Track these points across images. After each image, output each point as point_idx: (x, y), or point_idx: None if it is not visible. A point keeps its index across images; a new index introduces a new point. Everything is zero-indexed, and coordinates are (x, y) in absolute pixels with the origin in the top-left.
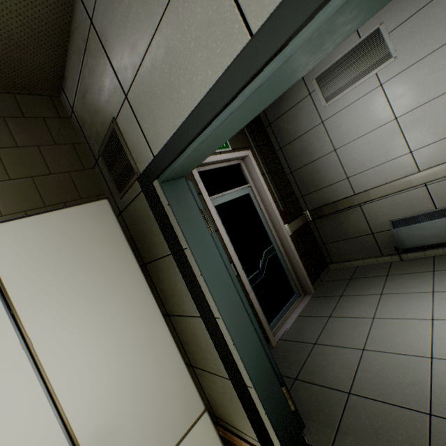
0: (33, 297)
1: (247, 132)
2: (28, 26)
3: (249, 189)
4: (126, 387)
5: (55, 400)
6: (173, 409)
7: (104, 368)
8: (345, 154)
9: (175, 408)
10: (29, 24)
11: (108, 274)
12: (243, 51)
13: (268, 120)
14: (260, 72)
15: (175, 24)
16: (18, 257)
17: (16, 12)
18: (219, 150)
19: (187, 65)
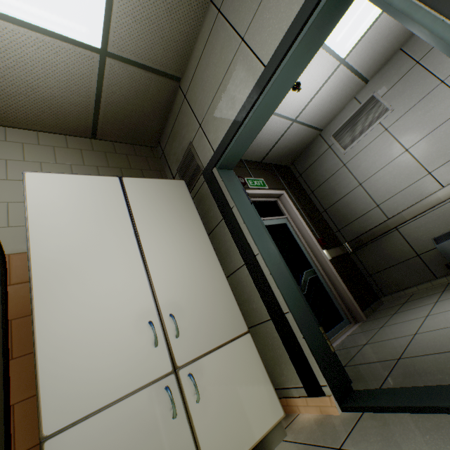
0: (142, 214)
1: (281, 179)
2: (153, 105)
3: (286, 220)
4: (189, 285)
5: (147, 270)
6: (222, 317)
7: (176, 267)
8: (370, 186)
9: (223, 317)
10: (153, 104)
11: (182, 217)
12: (262, 74)
13: (299, 172)
14: (270, 80)
15: (230, 78)
16: (137, 194)
17: (149, 98)
18: (258, 187)
19: (235, 93)
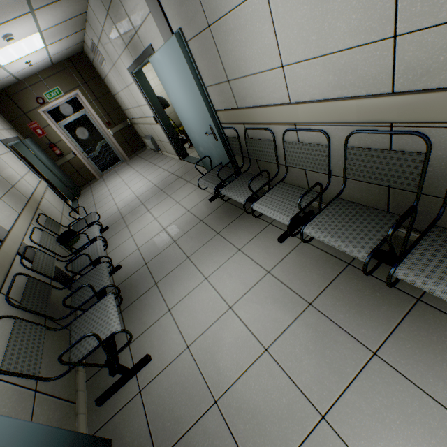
0: None
1: (76, 75)
2: None
3: (86, 112)
4: None
5: None
6: None
7: None
8: (121, 97)
9: None
10: None
11: None
12: None
13: (91, 60)
14: None
15: None
16: None
17: None
18: (56, 98)
19: None
